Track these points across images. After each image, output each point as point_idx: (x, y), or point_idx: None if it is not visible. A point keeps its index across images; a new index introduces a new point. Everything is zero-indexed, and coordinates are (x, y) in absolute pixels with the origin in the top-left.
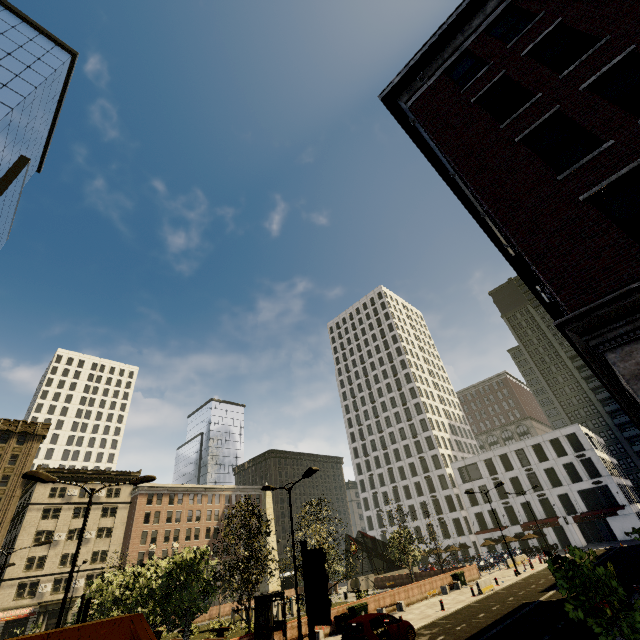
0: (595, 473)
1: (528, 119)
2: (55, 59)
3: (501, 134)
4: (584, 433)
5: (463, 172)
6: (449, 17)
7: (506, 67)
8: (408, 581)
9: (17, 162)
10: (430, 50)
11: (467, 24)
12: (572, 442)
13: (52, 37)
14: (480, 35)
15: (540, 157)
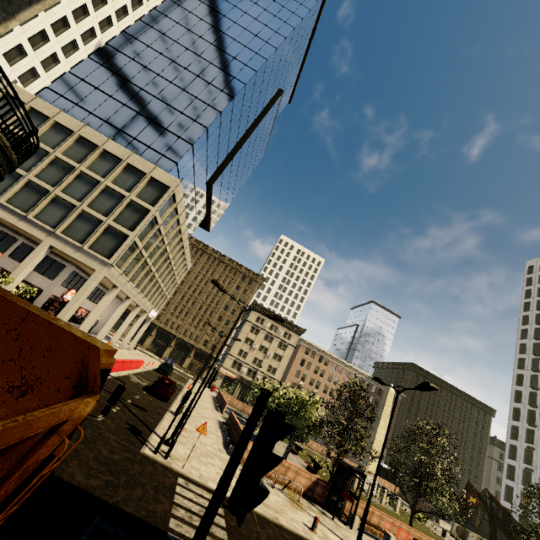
0: None
1: None
2: (312, 1)
3: None
4: None
5: None
6: None
7: None
8: None
9: (276, 94)
10: None
11: None
12: None
13: None
14: None
15: None
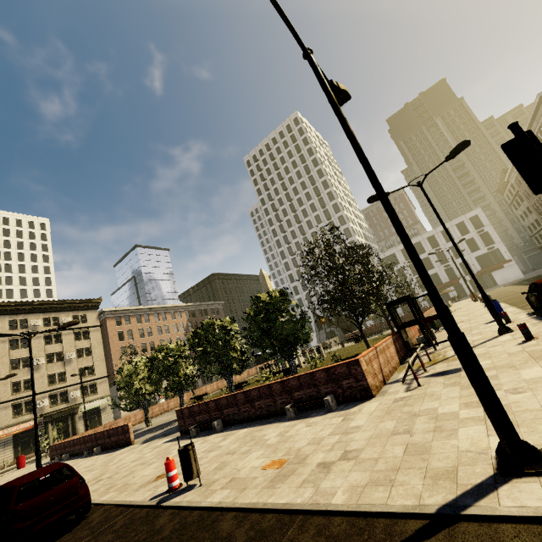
0: (490, 242)
1: None
2: None
3: None
4: (484, 214)
5: None
6: None
7: None
8: (377, 330)
9: None
10: None
11: None
12: (474, 223)
13: None
14: None
15: None
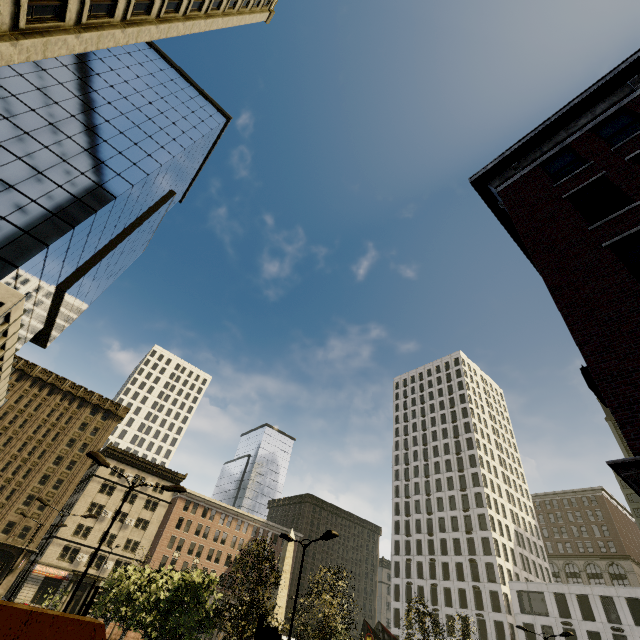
0: None
1: (621, 225)
2: (214, 122)
3: (588, 235)
4: None
5: (539, 267)
6: (554, 114)
7: (607, 168)
8: None
9: (167, 194)
10: (528, 143)
11: (573, 122)
12: None
13: (217, 106)
14: (585, 133)
15: (628, 268)
